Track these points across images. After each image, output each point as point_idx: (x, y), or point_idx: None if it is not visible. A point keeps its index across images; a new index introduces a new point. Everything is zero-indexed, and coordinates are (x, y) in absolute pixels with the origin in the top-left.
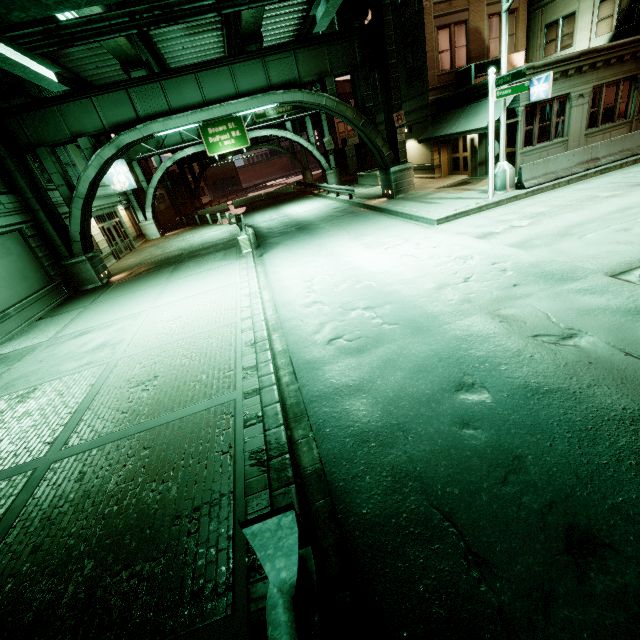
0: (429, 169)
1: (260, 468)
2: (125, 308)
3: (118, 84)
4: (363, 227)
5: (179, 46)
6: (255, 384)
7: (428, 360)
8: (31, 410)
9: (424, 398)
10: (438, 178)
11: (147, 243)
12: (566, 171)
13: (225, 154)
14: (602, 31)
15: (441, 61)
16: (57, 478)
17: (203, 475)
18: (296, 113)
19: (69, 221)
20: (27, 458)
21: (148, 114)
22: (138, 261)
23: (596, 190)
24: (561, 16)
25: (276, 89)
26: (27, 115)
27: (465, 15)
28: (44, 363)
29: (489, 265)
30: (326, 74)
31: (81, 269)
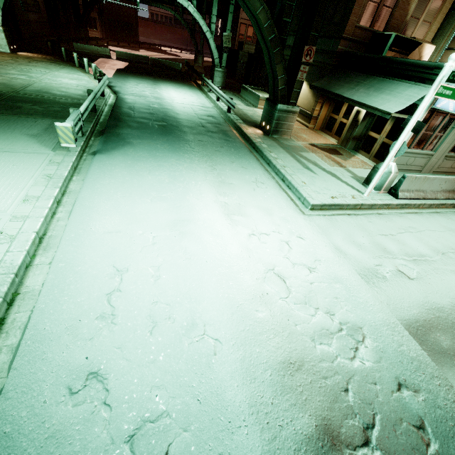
0: (306, 116)
1: None
2: None
3: None
4: (230, 167)
5: None
6: None
7: None
8: None
9: None
10: (311, 129)
11: None
12: (433, 194)
13: None
14: None
15: (366, 12)
16: None
17: None
18: None
19: None
20: None
21: None
22: None
23: None
24: None
25: None
26: None
27: None
28: None
29: (394, 388)
30: None
31: None
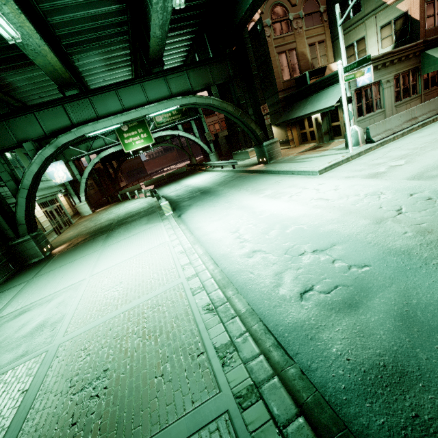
0: (285, 143)
1: None
2: (65, 278)
3: (55, 101)
4: (257, 184)
5: (101, 79)
6: (245, 377)
7: None
8: None
9: None
10: (293, 147)
11: (82, 219)
12: (398, 127)
13: (135, 152)
14: (386, 45)
15: (283, 73)
16: None
17: None
18: (184, 119)
19: (15, 208)
20: None
21: (80, 121)
22: (75, 233)
23: (435, 135)
24: (355, 41)
25: (176, 96)
26: None
27: (294, 45)
28: None
29: (408, 196)
30: (210, 84)
31: (26, 247)
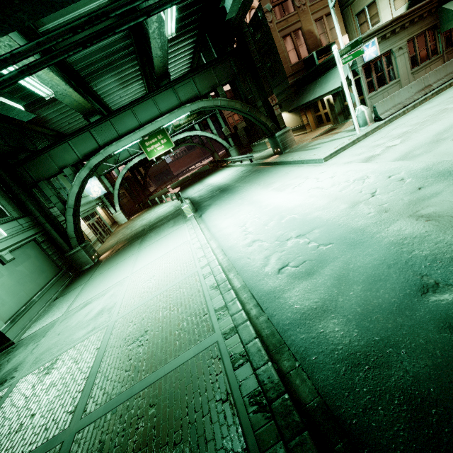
0: (301, 128)
1: (264, 415)
2: (113, 278)
3: (83, 129)
4: (268, 178)
5: (117, 97)
6: (230, 323)
7: (377, 269)
8: (55, 380)
9: (394, 307)
10: (309, 132)
11: (119, 227)
12: (409, 100)
13: (159, 157)
14: (399, 5)
15: (290, 57)
16: (81, 451)
17: (211, 431)
18: (200, 118)
19: (66, 225)
20: (55, 431)
21: (105, 142)
22: (116, 241)
23: (441, 105)
24: (365, 6)
25: (185, 104)
26: (29, 163)
27: (299, 24)
28: (61, 335)
29: (386, 179)
30: (216, 85)
31: (79, 256)
